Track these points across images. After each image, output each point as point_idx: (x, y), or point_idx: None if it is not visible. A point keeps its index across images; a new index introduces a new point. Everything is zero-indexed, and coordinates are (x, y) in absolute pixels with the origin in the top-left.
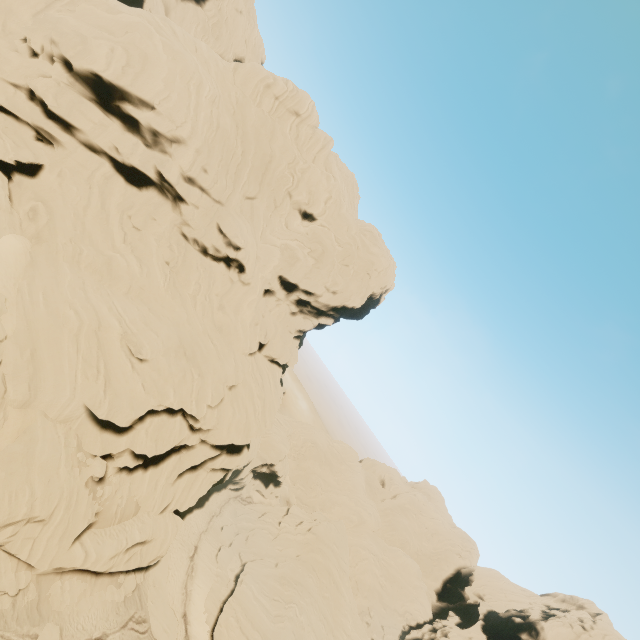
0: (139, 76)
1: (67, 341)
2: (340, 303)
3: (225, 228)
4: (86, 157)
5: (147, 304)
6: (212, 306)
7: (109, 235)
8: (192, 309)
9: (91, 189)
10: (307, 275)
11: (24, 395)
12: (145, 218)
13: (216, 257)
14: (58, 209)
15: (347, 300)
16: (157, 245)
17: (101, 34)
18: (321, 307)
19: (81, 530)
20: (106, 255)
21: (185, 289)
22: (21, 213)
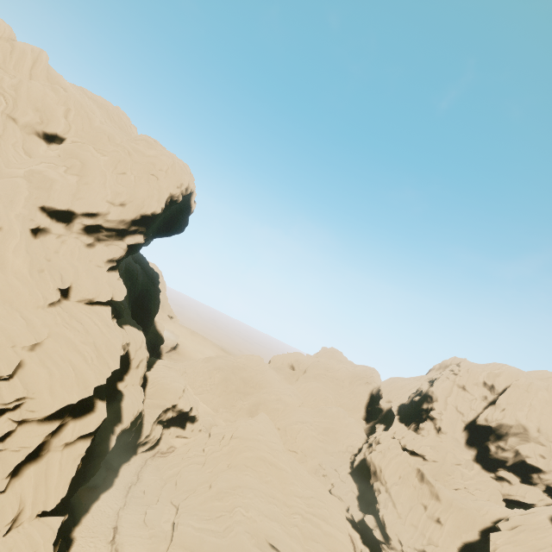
0: None
1: None
2: (136, 213)
3: None
4: None
5: None
6: None
7: None
8: None
9: None
10: (77, 195)
11: None
12: None
13: None
14: None
15: (141, 207)
16: None
17: None
18: (117, 226)
19: None
20: None
21: None
22: None
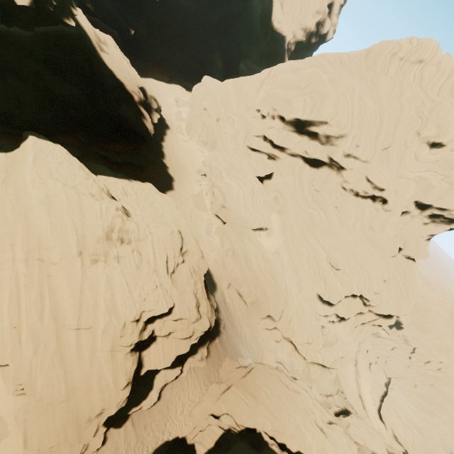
0: (319, 109)
1: (305, 263)
2: None
3: (372, 179)
4: (291, 161)
5: (332, 236)
6: (364, 228)
7: (305, 199)
8: (353, 233)
9: (295, 177)
10: (441, 197)
11: (297, 290)
12: (321, 184)
13: (364, 196)
14: (285, 194)
15: None
16: (329, 198)
17: (296, 93)
18: None
19: (320, 348)
20: (308, 212)
21: (347, 221)
22: (270, 199)
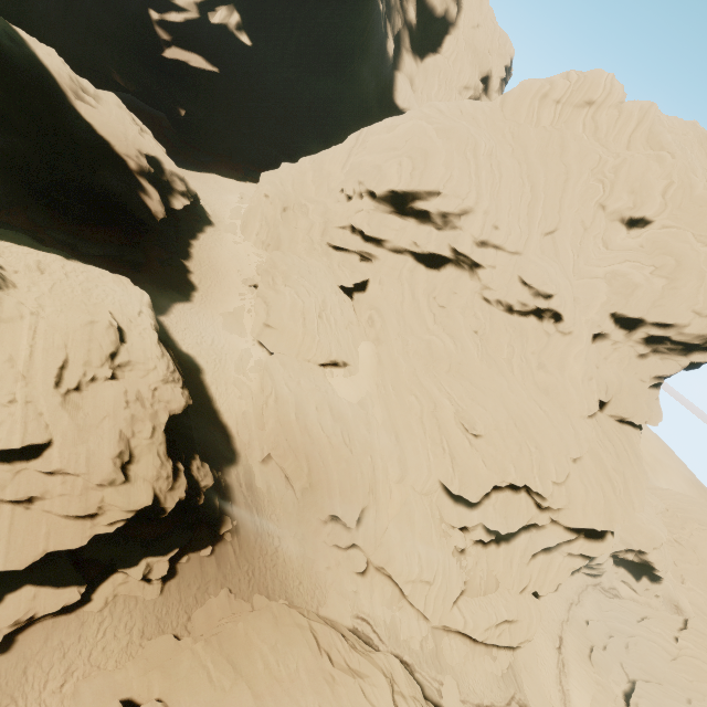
0: (423, 173)
1: (415, 424)
2: None
3: (529, 279)
4: (394, 260)
5: (467, 378)
6: (530, 367)
7: (422, 320)
8: (509, 374)
9: (402, 285)
10: (656, 302)
11: (398, 473)
12: (447, 295)
13: (523, 312)
14: (385, 312)
15: None
16: (462, 317)
17: (389, 156)
18: (690, 340)
19: (456, 595)
20: (425, 340)
21: (498, 354)
22: (363, 322)
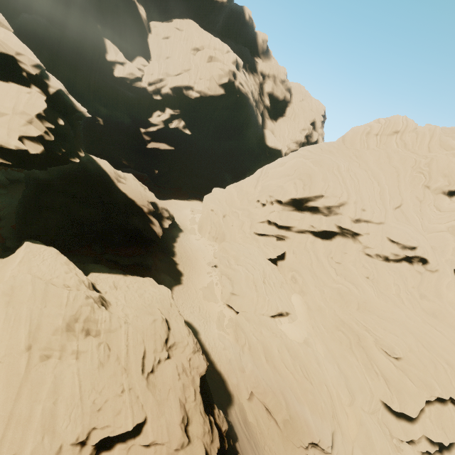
0: (311, 186)
1: (348, 353)
2: None
3: (395, 238)
4: (300, 238)
5: (373, 312)
6: (414, 297)
7: (328, 274)
8: (402, 305)
9: (309, 253)
10: None
11: (348, 397)
12: (340, 255)
13: (396, 259)
14: (302, 272)
15: None
16: (355, 268)
17: (286, 179)
18: None
19: None
20: (335, 288)
21: (388, 291)
22: (288, 280)
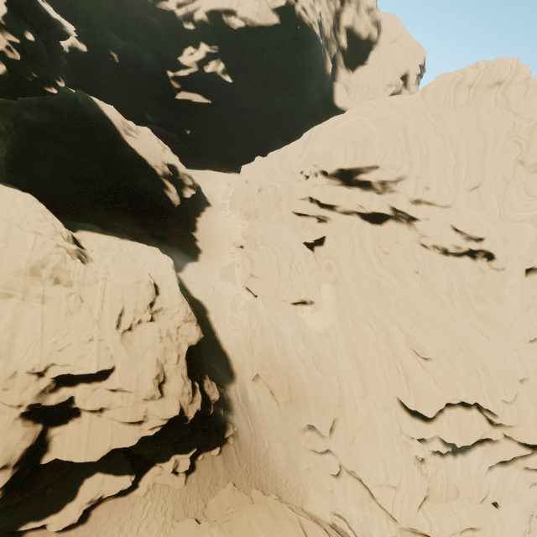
0: (364, 153)
1: (372, 349)
2: None
3: (460, 226)
4: (344, 220)
5: (413, 310)
6: (468, 299)
7: (370, 265)
8: (450, 306)
9: (352, 239)
10: None
11: (361, 390)
12: (390, 244)
13: (457, 253)
14: (340, 260)
15: None
16: (404, 260)
17: (336, 144)
18: None
19: (420, 501)
20: (374, 280)
21: (438, 289)
22: (323, 269)
